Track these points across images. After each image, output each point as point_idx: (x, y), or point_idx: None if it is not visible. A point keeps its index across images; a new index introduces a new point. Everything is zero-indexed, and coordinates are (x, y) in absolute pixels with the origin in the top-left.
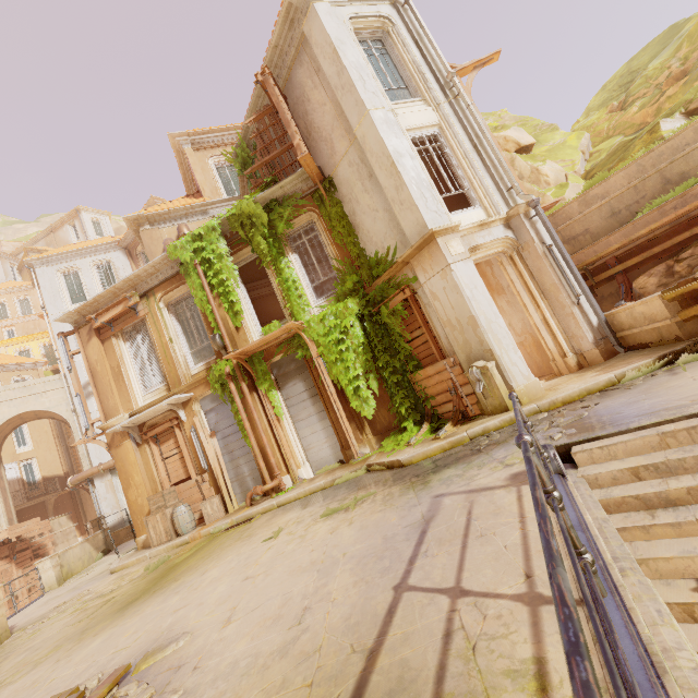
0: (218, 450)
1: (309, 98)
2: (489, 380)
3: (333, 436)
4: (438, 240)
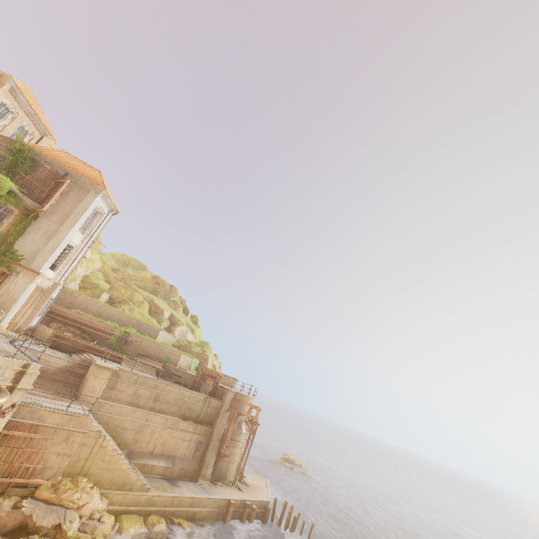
0: None
1: (68, 196)
2: None
3: None
4: (39, 275)
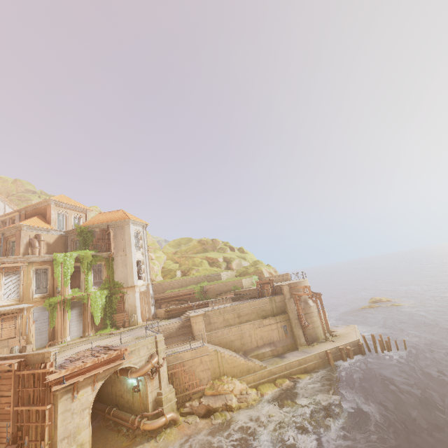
0: (34, 328)
1: (117, 237)
2: (134, 319)
3: (82, 328)
4: (135, 287)
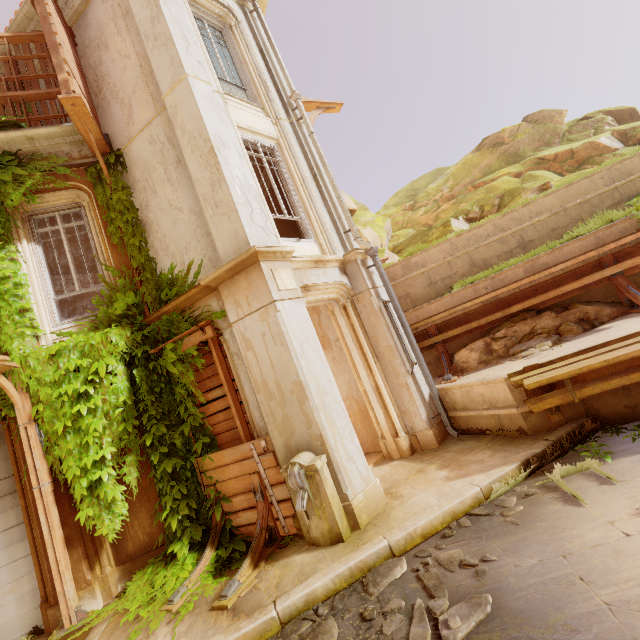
0: None
1: (107, 44)
2: (316, 487)
3: (30, 576)
4: (263, 264)
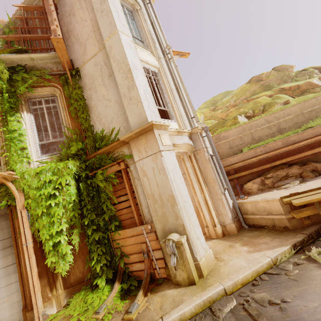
0: None
1: (75, 13)
2: (181, 253)
3: (17, 293)
4: (155, 131)
